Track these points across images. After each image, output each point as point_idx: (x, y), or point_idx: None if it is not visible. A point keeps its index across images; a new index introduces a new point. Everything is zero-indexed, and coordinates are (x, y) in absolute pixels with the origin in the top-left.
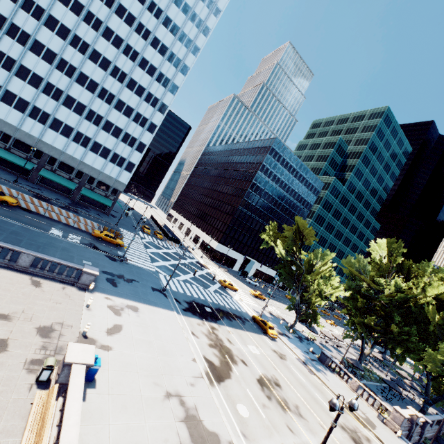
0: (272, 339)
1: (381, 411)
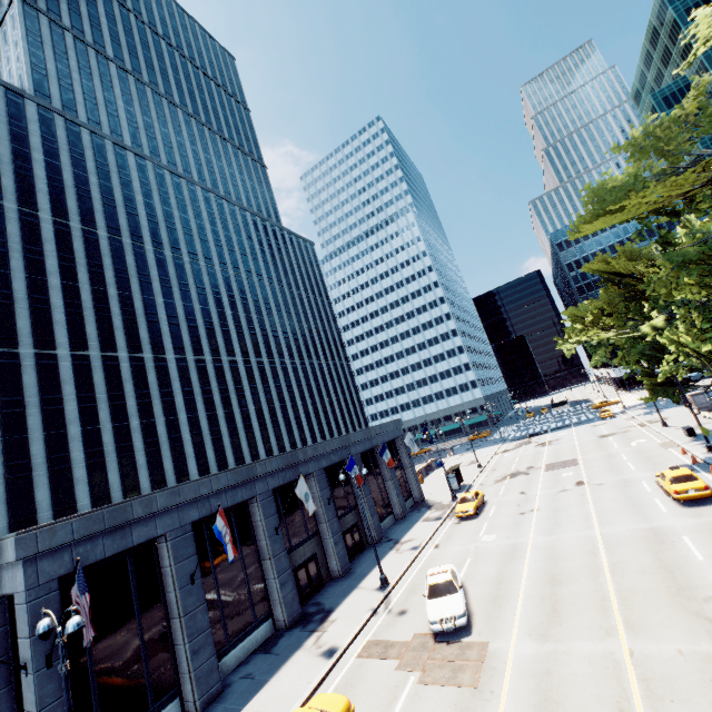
0: (610, 419)
1: (685, 406)
